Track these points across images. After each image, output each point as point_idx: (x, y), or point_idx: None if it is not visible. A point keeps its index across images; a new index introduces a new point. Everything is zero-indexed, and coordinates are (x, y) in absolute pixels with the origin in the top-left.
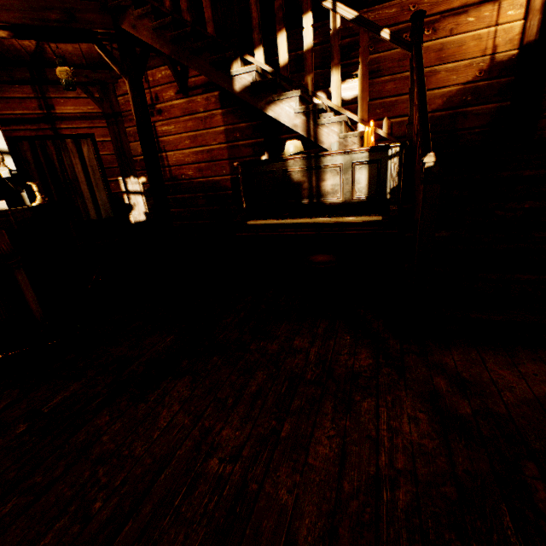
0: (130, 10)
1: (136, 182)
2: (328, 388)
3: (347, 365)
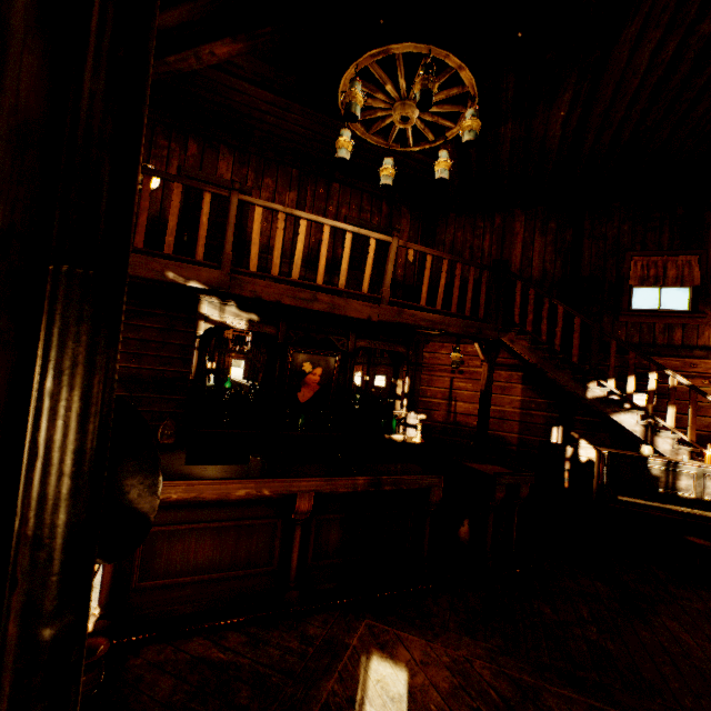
0: (512, 333)
1: (415, 417)
2: None
3: None
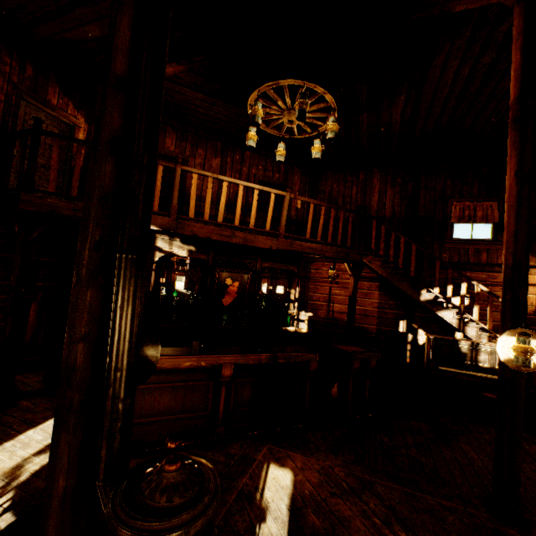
0: (370, 256)
1: (305, 314)
2: (533, 457)
3: (532, 450)
